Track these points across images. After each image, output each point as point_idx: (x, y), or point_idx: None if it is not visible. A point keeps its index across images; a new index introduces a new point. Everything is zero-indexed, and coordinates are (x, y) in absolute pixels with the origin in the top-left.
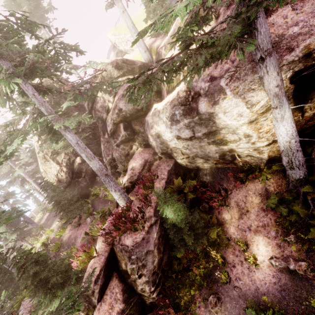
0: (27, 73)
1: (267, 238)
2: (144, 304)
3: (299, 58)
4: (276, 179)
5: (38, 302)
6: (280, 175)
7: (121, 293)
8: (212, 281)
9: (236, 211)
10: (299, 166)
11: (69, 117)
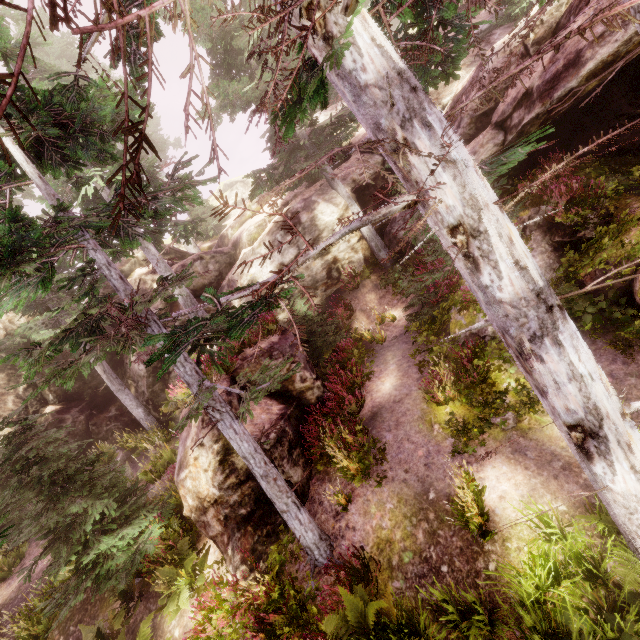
0: (98, 191)
1: (394, 307)
2: (309, 407)
3: (351, 182)
4: (378, 274)
5: (75, 519)
6: (378, 271)
7: (272, 400)
8: (371, 350)
9: (363, 315)
10: (383, 247)
11: (158, 229)
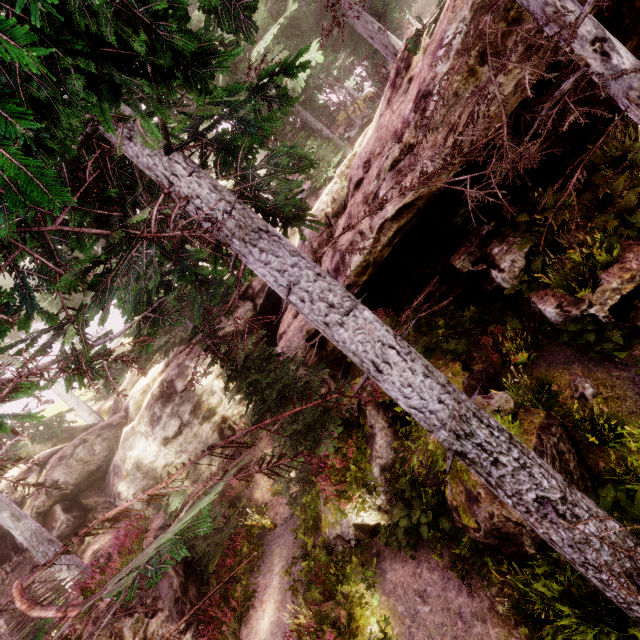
0: None
1: None
2: None
3: None
4: None
5: None
6: None
7: None
8: (261, 546)
9: (262, 478)
10: None
11: None
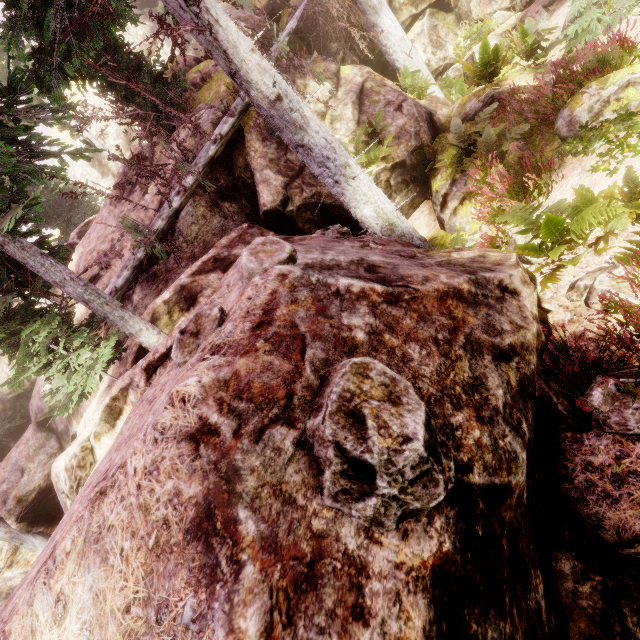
0: None
1: None
2: None
3: (15, 505)
4: None
5: None
6: None
7: None
8: None
9: None
10: None
11: None
